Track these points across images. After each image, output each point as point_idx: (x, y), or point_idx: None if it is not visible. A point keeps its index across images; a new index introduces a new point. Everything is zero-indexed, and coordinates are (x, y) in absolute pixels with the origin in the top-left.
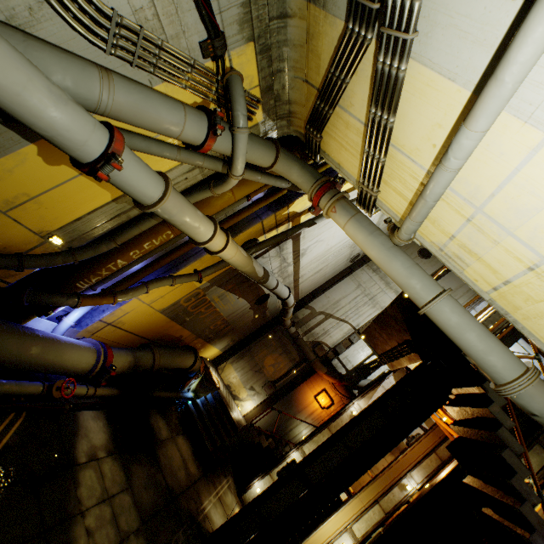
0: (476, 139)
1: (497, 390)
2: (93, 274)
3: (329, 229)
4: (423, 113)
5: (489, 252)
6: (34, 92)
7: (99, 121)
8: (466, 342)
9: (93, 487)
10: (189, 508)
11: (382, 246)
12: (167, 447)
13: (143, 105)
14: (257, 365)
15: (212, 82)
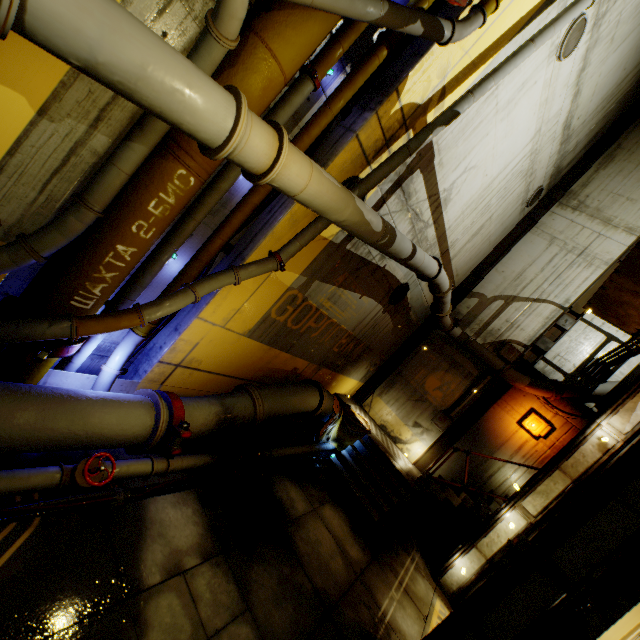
0: None
1: None
2: (89, 279)
3: (482, 139)
4: None
5: None
6: None
7: None
8: None
9: (174, 626)
10: (358, 621)
11: None
12: (308, 526)
13: None
14: (416, 392)
15: None
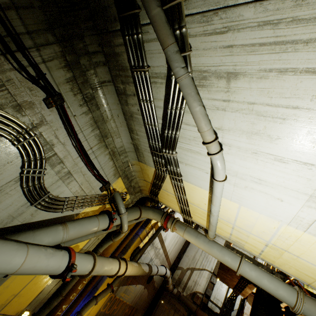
0: (218, 207)
1: (293, 311)
2: None
3: None
4: (196, 194)
5: (247, 239)
6: (40, 261)
7: (62, 246)
8: (265, 286)
9: None
10: None
11: (204, 242)
12: None
13: (81, 229)
14: None
15: (106, 198)
